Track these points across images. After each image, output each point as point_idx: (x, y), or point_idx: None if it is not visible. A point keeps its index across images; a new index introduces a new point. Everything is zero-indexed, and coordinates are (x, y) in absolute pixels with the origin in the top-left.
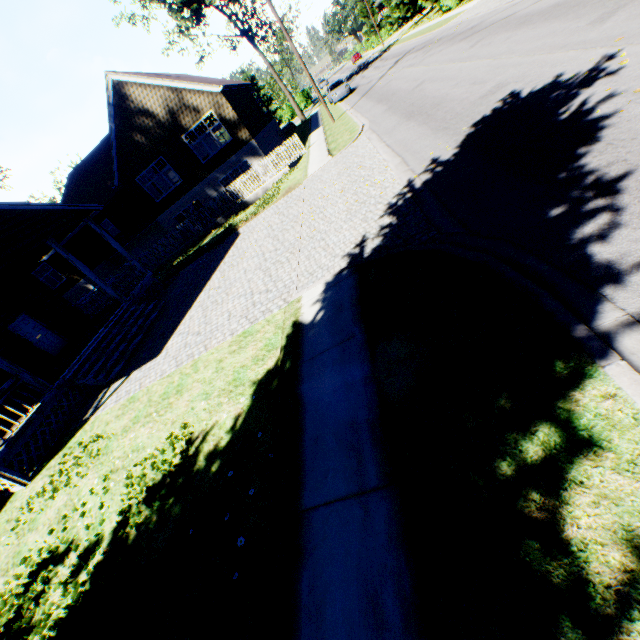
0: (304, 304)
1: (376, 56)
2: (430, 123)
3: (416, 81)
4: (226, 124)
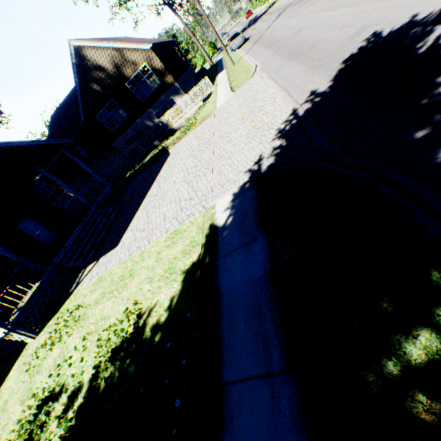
0: (217, 210)
1: (263, 12)
2: (308, 62)
3: (295, 29)
4: (156, 72)
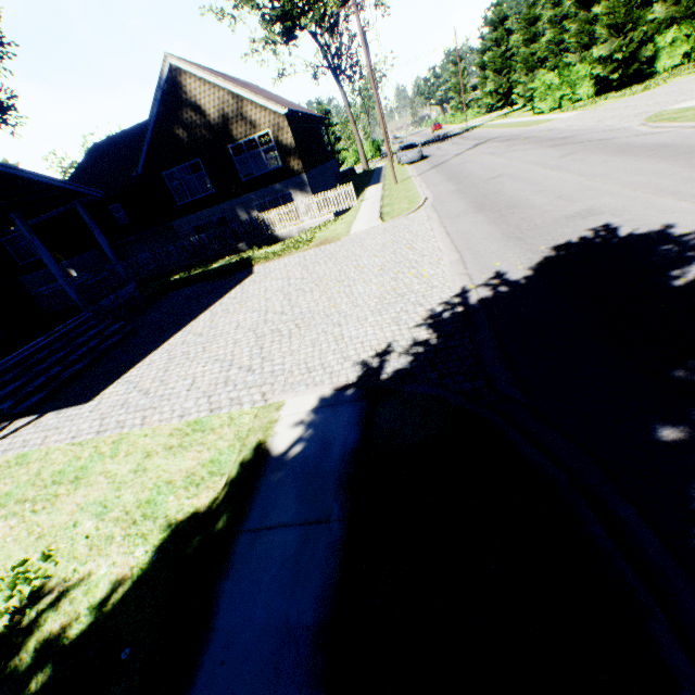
0: (283, 417)
1: (457, 132)
2: (502, 225)
3: (494, 172)
4: (281, 149)
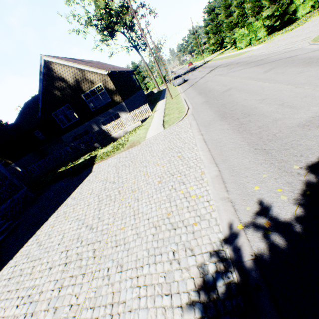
0: None
1: (200, 65)
2: (244, 133)
3: (225, 86)
4: (108, 91)
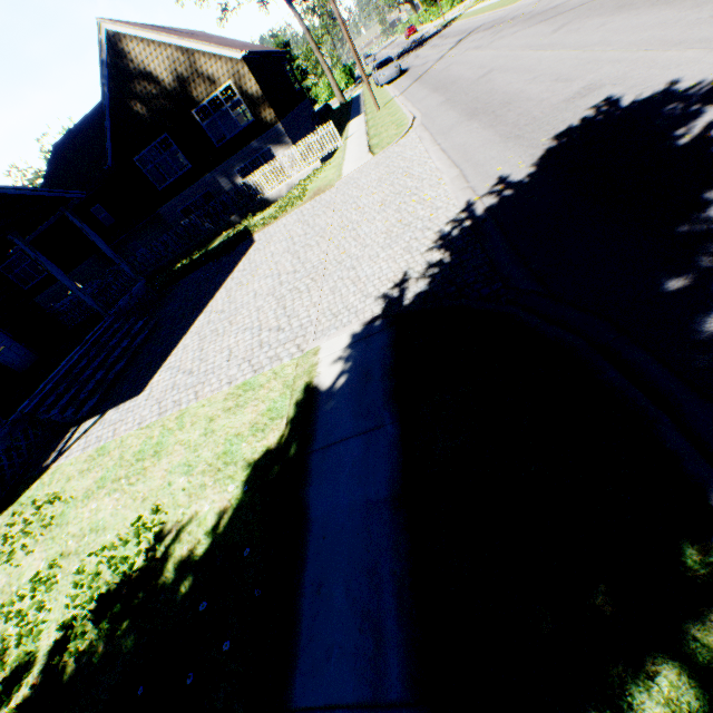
0: (322, 360)
1: (434, 31)
2: (498, 127)
3: (482, 69)
4: (247, 100)
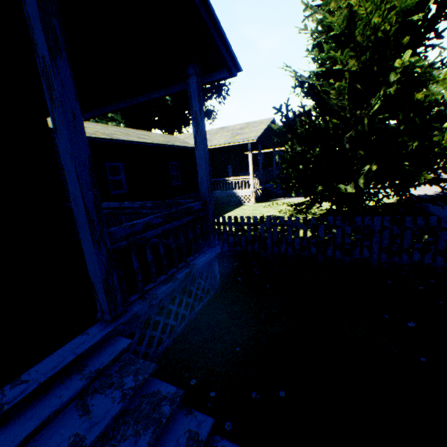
0: None
1: None
2: None
3: None
4: None
